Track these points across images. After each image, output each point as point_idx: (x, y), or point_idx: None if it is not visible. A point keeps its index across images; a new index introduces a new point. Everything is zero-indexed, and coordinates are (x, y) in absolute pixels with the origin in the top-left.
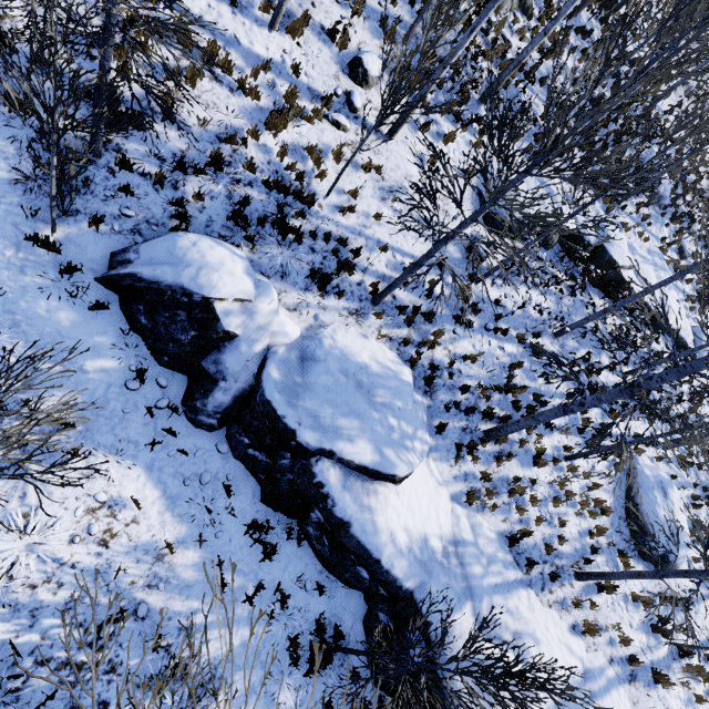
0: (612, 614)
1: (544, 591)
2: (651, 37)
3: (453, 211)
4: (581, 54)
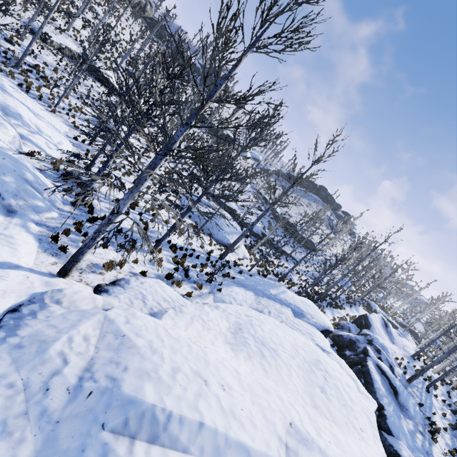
0: (72, 121)
1: (34, 99)
2: (84, 4)
3: (9, 19)
4: (89, 26)
